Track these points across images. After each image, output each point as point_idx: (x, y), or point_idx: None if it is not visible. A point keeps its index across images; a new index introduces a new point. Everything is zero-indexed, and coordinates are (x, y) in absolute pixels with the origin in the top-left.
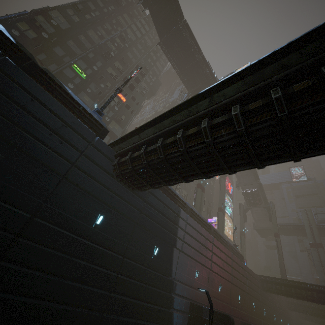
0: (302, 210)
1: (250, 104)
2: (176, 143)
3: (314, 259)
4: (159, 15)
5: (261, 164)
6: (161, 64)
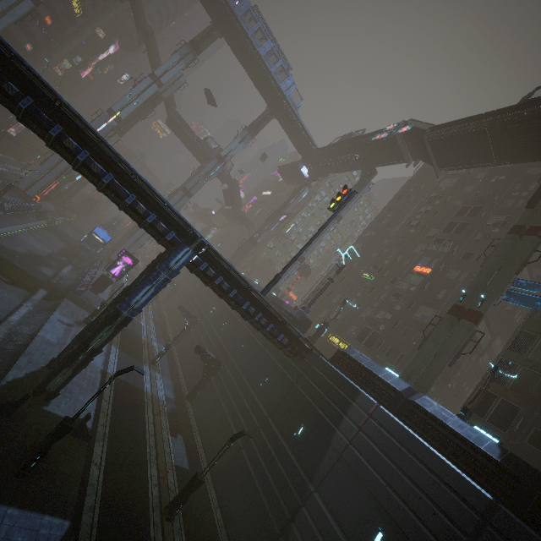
0: None
1: None
2: None
3: None
4: (420, 153)
5: (220, 296)
6: None
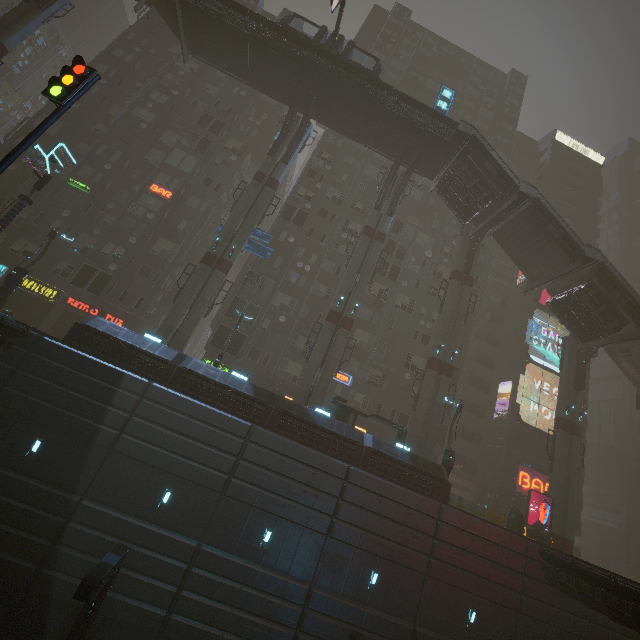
0: None
1: None
2: None
3: None
4: (162, 4)
5: None
6: None
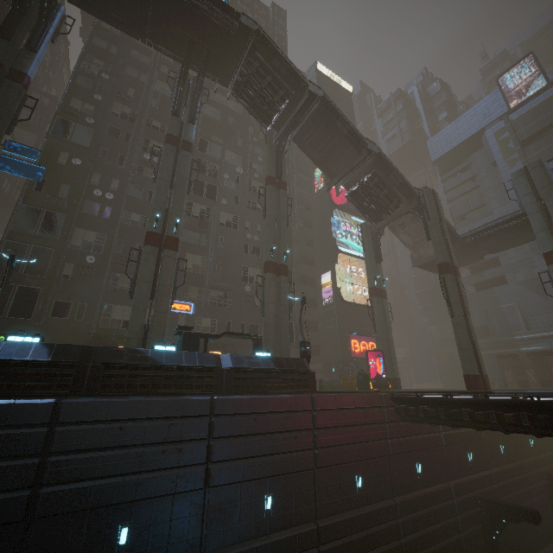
0: (516, 175)
1: None
2: None
3: None
4: None
5: None
6: None
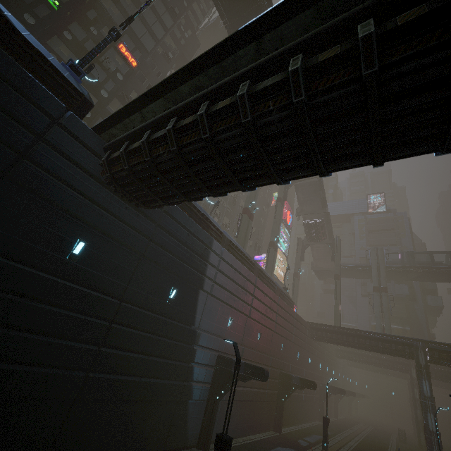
0: (372, 249)
1: (320, 54)
2: (197, 126)
3: (374, 304)
4: None
5: (326, 168)
6: (202, 9)
